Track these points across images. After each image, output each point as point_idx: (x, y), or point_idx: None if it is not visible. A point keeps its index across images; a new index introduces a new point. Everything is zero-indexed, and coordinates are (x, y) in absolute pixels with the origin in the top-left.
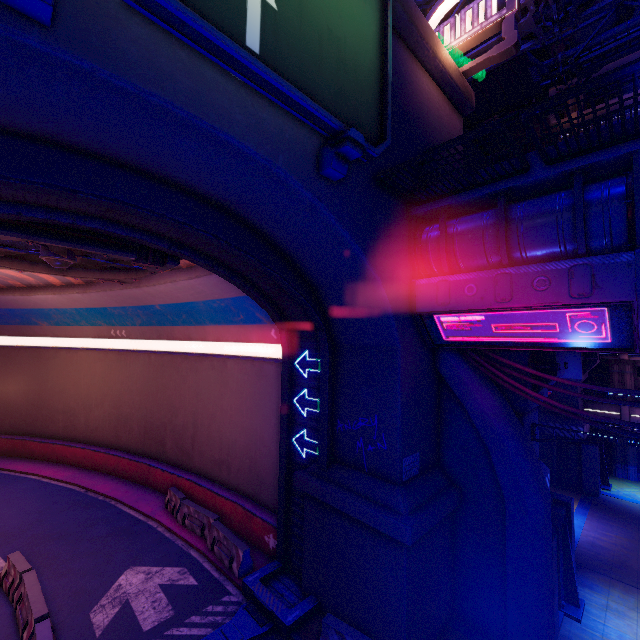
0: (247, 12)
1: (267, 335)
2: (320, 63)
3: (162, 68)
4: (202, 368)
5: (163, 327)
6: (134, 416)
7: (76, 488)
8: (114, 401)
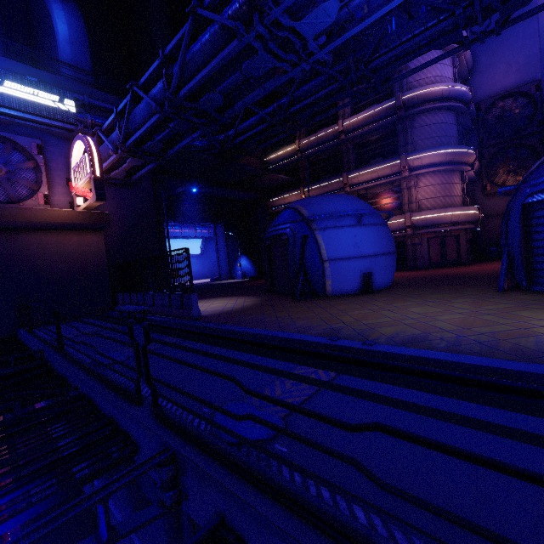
0: None
1: None
2: None
3: None
4: None
5: None
6: None
7: None
8: None
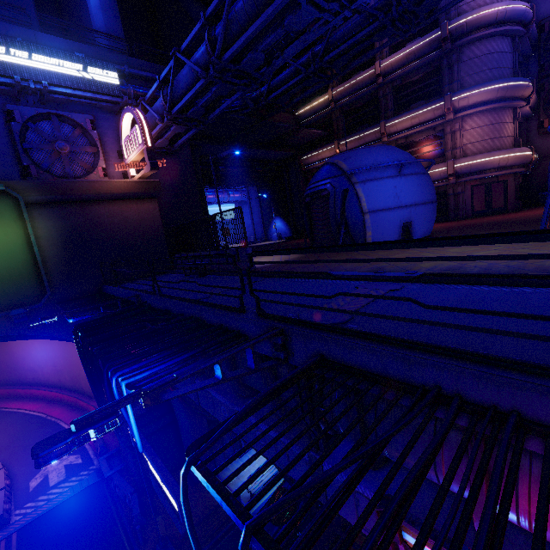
0: None
1: None
2: None
3: None
4: None
5: None
6: (64, 371)
7: (42, 415)
8: (52, 363)
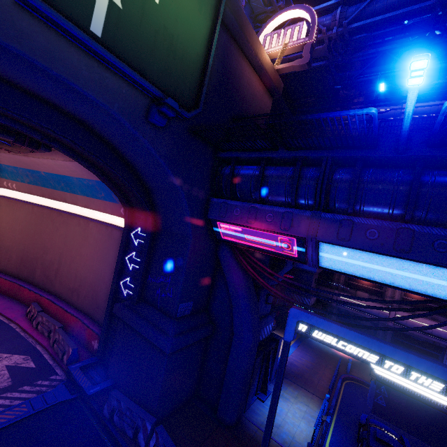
0: (95, 7)
1: (118, 211)
2: (153, 50)
3: (22, 29)
4: (71, 224)
5: (46, 188)
6: (14, 248)
7: None
8: None
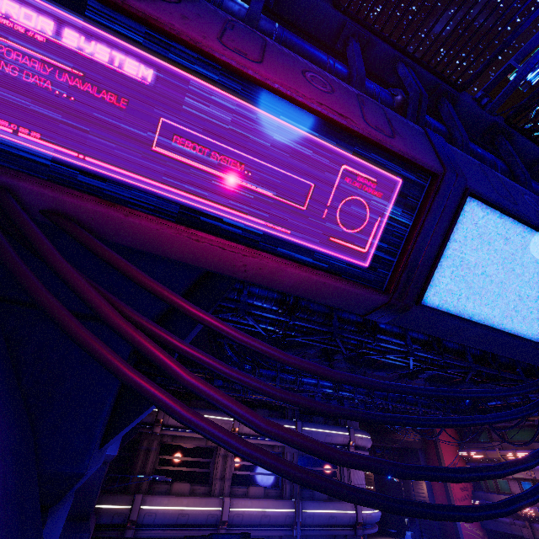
0: None
1: None
2: None
3: None
4: None
5: None
6: None
7: None
8: None
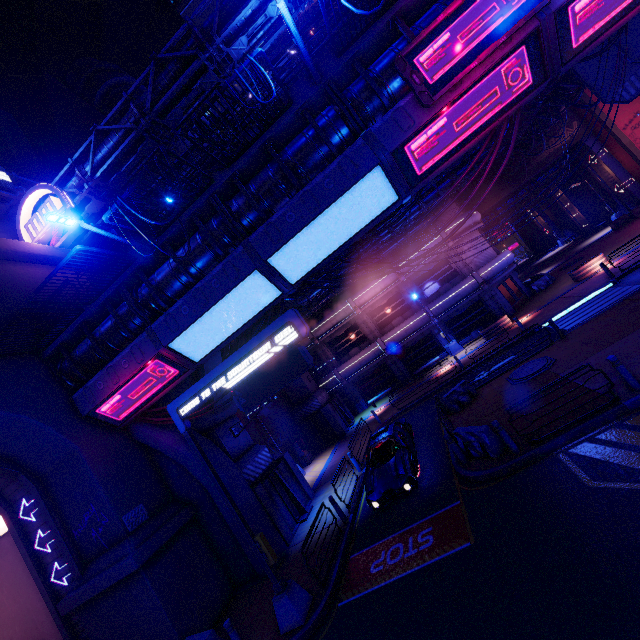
0: None
1: None
2: None
3: None
4: None
5: None
6: None
7: None
8: None
